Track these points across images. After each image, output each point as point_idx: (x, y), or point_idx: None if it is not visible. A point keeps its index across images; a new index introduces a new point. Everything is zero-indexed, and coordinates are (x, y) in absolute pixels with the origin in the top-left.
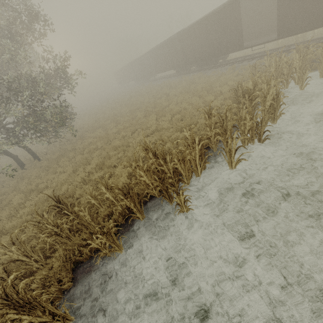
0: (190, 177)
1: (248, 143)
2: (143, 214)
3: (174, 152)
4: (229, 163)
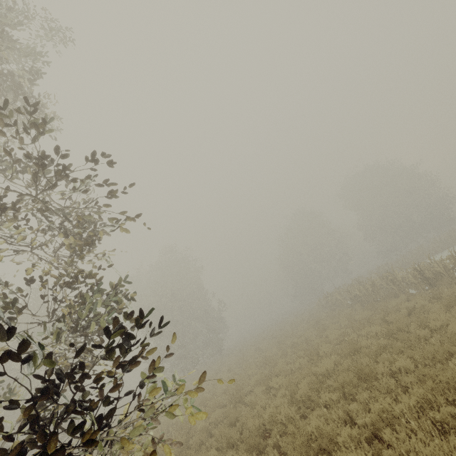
0: None
1: None
2: None
3: None
4: None
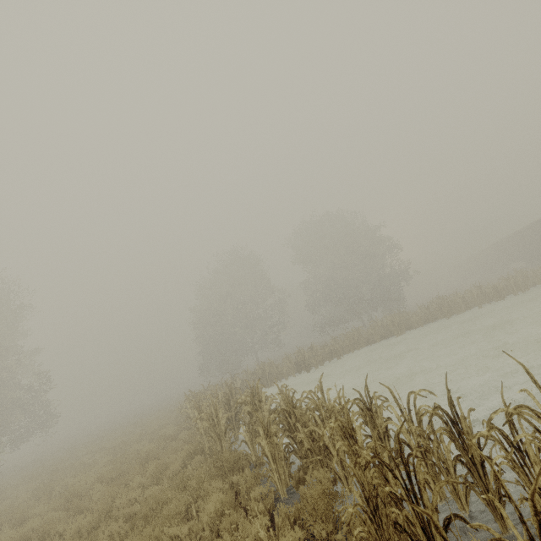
0: (457, 310)
1: (496, 300)
2: (433, 320)
3: (447, 297)
4: (478, 306)
